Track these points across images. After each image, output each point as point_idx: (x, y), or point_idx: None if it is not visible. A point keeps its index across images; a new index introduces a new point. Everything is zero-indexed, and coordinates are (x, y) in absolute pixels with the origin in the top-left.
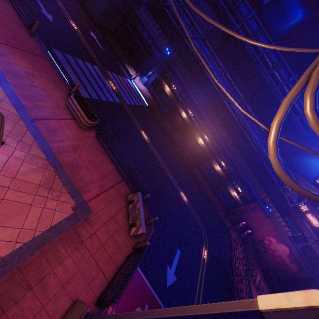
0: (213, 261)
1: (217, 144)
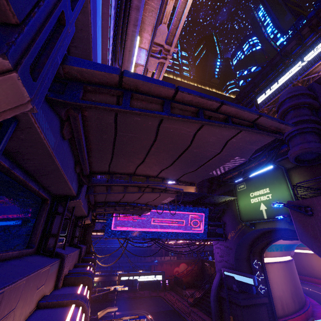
0: (157, 314)
1: (106, 268)
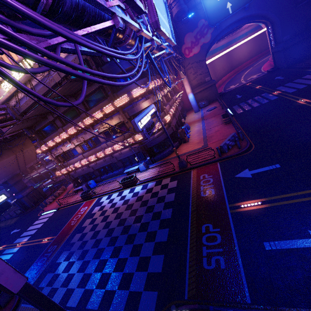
0: None
1: None
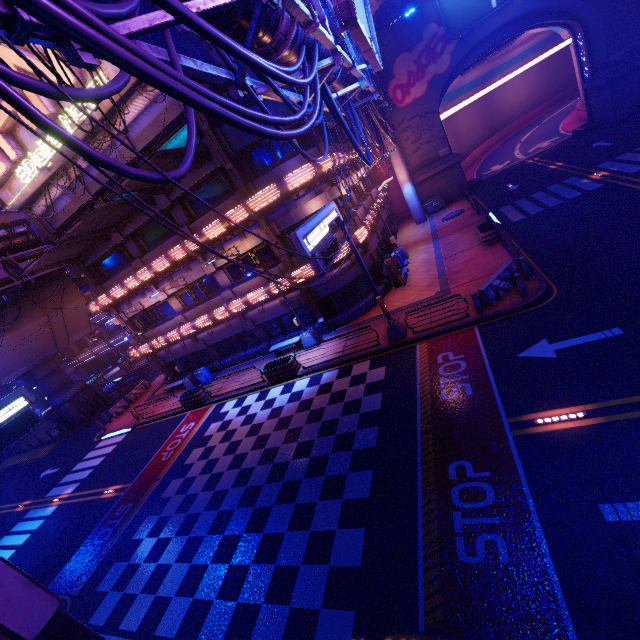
0: None
1: None
